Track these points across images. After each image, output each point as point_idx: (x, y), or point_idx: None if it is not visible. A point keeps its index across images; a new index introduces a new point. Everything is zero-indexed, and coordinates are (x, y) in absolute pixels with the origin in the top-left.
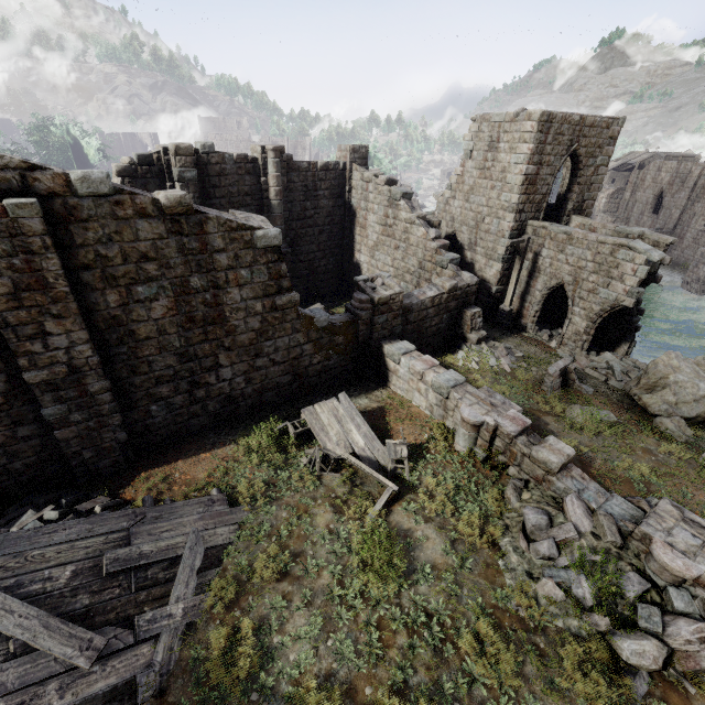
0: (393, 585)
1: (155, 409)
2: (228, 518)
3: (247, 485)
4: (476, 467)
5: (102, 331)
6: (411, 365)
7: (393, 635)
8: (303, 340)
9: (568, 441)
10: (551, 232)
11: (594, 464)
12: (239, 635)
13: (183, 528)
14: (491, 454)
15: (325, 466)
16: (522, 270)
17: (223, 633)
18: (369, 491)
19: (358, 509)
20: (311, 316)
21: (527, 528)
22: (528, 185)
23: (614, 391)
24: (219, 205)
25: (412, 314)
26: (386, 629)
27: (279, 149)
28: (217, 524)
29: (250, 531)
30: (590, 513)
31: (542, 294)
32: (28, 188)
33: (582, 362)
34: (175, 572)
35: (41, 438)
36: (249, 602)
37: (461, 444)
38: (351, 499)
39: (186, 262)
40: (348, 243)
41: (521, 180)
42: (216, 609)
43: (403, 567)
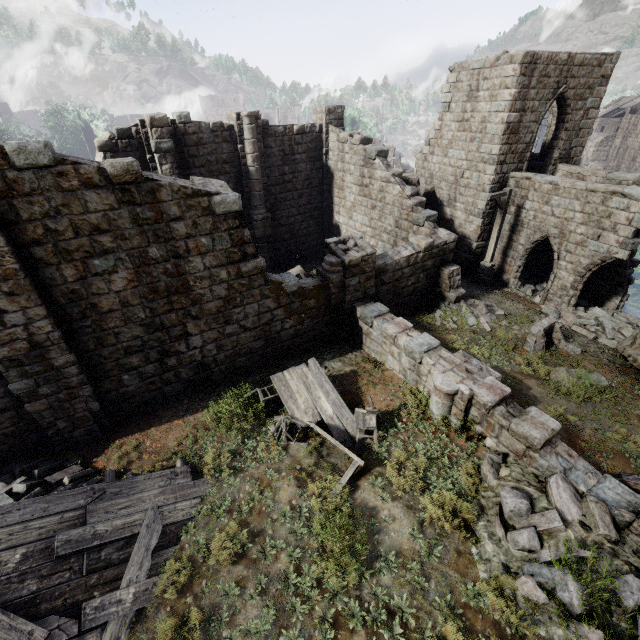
0: (353, 576)
1: (127, 378)
2: (190, 491)
3: (212, 455)
4: (450, 437)
5: (63, 305)
6: (383, 328)
7: (350, 634)
8: (273, 306)
9: (553, 408)
10: (535, 183)
11: (582, 434)
12: (187, 626)
13: (142, 504)
14: (467, 423)
15: (291, 436)
16: (504, 224)
17: (169, 625)
18: (335, 463)
19: (322, 484)
20: (279, 282)
21: (504, 512)
22: (509, 134)
23: (604, 350)
24: (199, 174)
25: (386, 275)
26: (342, 627)
27: (253, 114)
28: (178, 499)
29: (212, 505)
30: (579, 498)
31: (525, 249)
32: None
33: (568, 319)
34: (130, 552)
35: (16, 410)
36: (202, 586)
37: (434, 412)
38: (317, 472)
39: (142, 233)
40: (327, 206)
41: (502, 129)
42: (168, 594)
43: (366, 553)
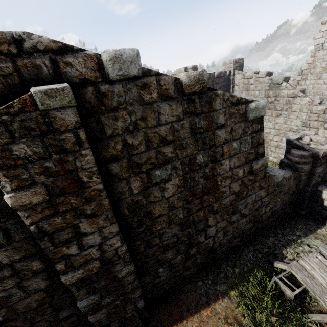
0: None
1: (161, 270)
2: None
3: None
4: None
5: (126, 216)
6: None
7: None
8: (263, 195)
9: None
10: None
11: None
12: None
13: None
14: None
15: None
16: None
17: None
18: None
19: None
20: (273, 174)
21: None
22: None
23: None
24: None
25: None
26: None
27: (195, 67)
28: None
29: None
30: None
31: None
32: (58, 76)
33: None
34: None
35: (77, 315)
36: None
37: None
38: None
39: (195, 141)
40: None
41: None
42: None
43: None
